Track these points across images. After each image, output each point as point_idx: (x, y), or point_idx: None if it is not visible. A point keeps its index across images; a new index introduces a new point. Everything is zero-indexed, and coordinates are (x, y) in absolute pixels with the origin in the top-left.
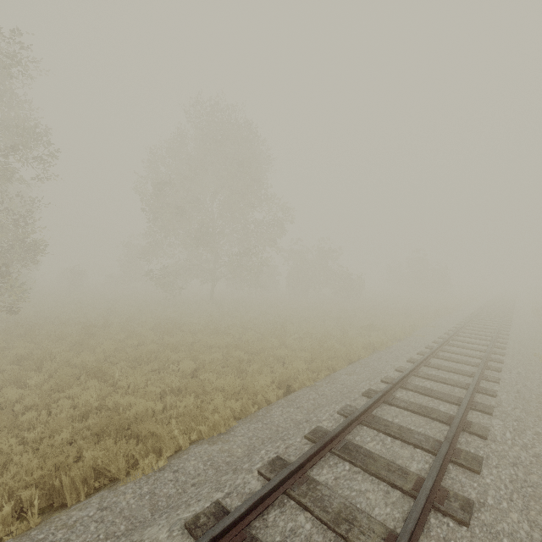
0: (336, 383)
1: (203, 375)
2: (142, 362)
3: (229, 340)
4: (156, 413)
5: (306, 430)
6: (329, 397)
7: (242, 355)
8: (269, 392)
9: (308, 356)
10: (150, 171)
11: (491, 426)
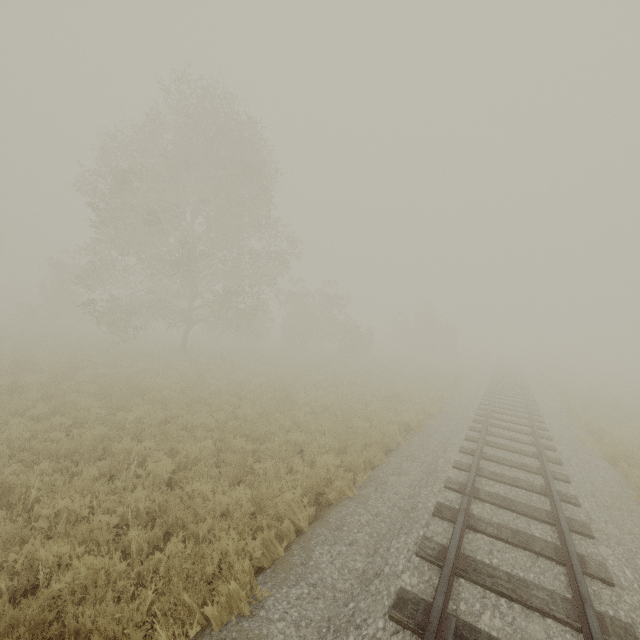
0: (387, 491)
1: (191, 485)
2: (81, 460)
3: (220, 417)
4: (113, 577)
5: (385, 599)
6: (387, 519)
7: (244, 444)
8: (299, 513)
9: (335, 444)
10: (102, 162)
11: (604, 559)
